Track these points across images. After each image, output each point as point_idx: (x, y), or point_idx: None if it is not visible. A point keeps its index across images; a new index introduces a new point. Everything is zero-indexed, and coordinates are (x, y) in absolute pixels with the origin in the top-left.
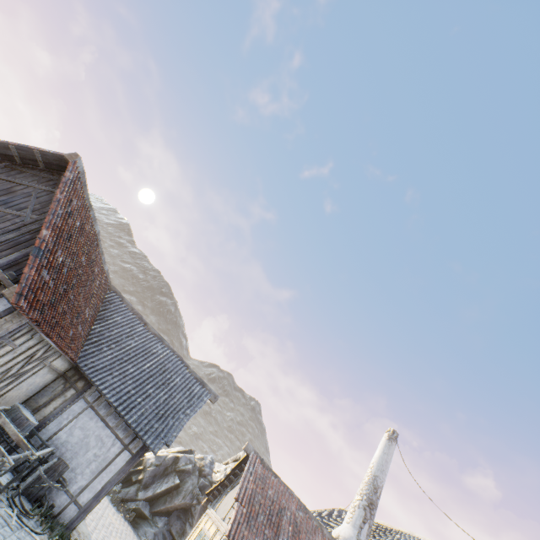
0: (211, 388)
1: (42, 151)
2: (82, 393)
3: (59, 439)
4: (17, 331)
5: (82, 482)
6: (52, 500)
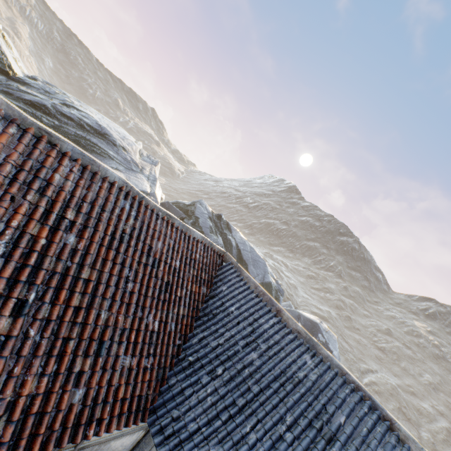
0: None
1: None
2: None
3: None
4: None
5: None
6: None
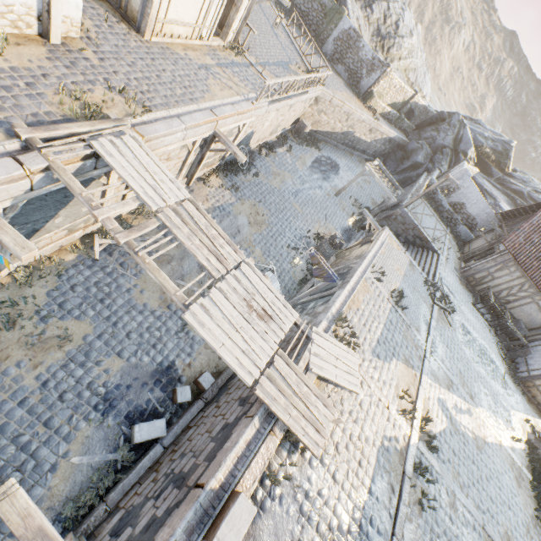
0: None
1: None
2: None
3: (536, 348)
4: (508, 261)
5: (536, 367)
6: (519, 367)
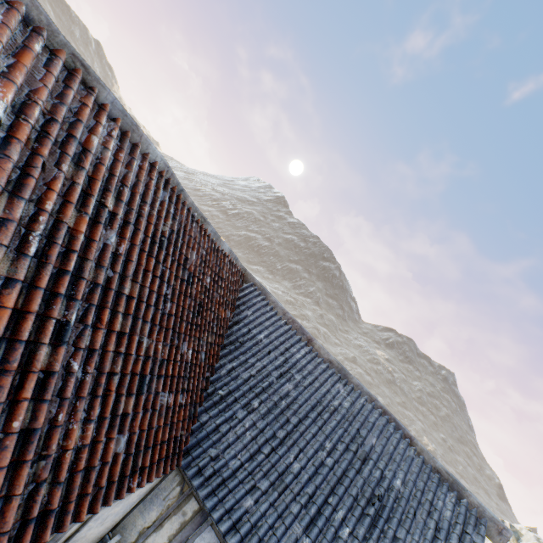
0: (480, 502)
1: None
2: (209, 513)
3: None
4: None
5: None
6: None
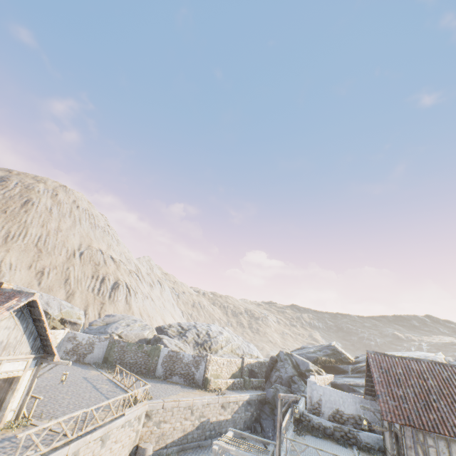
0: None
1: (366, 360)
2: None
3: None
4: (414, 435)
5: None
6: None
